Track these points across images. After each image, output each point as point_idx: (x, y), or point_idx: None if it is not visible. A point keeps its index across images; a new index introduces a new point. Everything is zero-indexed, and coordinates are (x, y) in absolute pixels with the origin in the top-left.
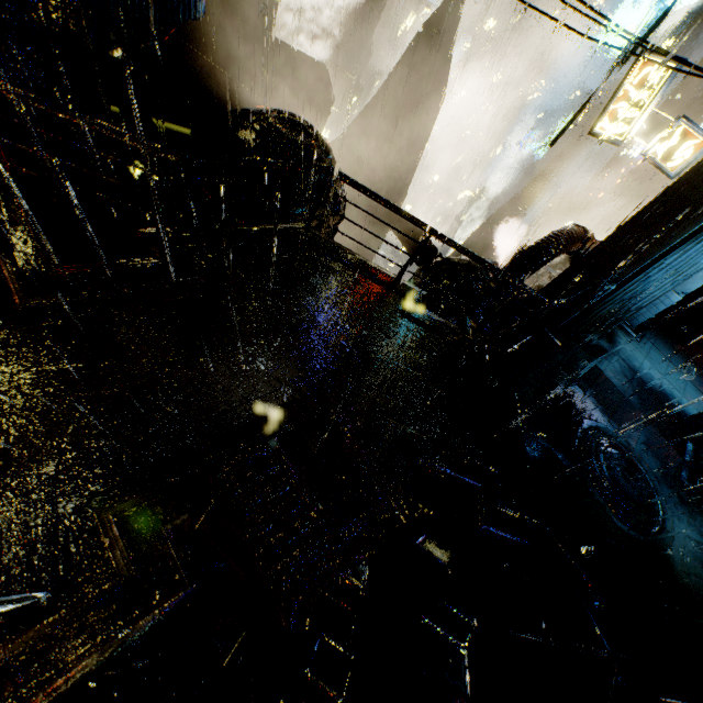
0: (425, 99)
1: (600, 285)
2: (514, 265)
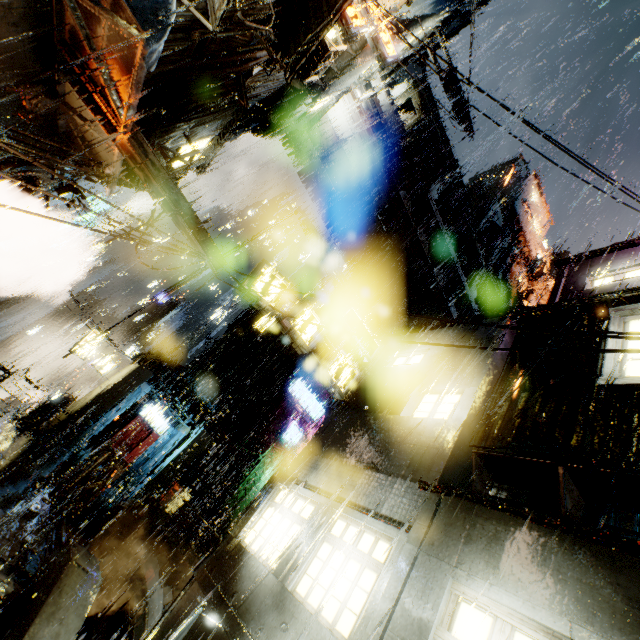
0: None
1: (88, 421)
2: (42, 413)
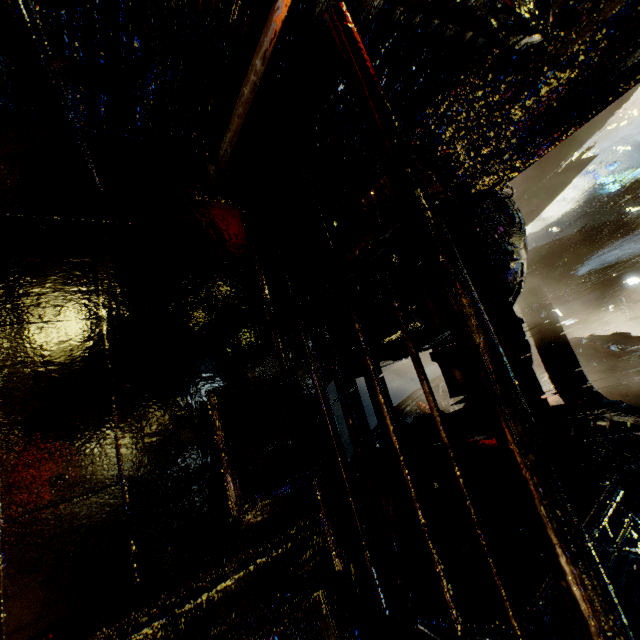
0: (571, 142)
1: None
2: None
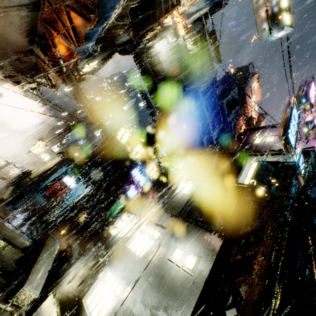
0: None
1: (40, 183)
2: (18, 178)
